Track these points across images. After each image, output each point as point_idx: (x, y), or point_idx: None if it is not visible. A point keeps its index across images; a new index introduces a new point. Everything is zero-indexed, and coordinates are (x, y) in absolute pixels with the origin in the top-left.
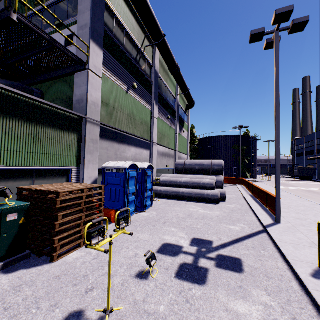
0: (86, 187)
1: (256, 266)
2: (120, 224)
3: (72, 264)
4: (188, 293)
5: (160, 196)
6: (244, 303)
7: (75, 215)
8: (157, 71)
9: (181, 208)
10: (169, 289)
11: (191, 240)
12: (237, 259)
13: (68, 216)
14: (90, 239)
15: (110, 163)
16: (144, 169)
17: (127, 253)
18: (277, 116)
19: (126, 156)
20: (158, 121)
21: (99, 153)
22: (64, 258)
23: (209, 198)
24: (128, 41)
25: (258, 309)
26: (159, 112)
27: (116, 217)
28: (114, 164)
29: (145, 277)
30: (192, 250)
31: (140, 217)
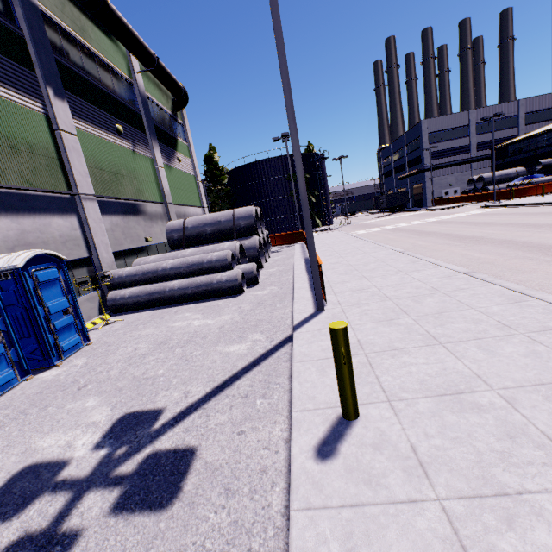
0: None
1: (219, 462)
2: None
3: None
4: None
5: (129, 309)
6: None
7: None
8: None
9: (157, 327)
10: None
11: (112, 425)
12: (187, 453)
13: None
14: None
15: None
16: (18, 270)
17: None
18: (286, 87)
19: None
20: (84, 142)
21: None
22: None
23: (222, 289)
24: None
25: None
26: (82, 117)
27: None
28: None
29: None
30: (87, 465)
31: (29, 388)
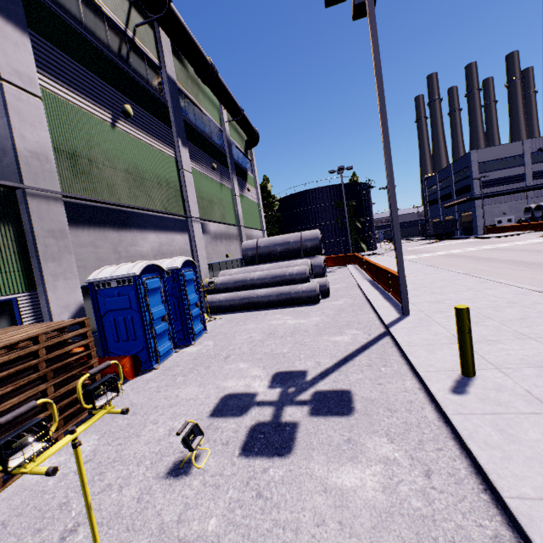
0: (42, 332)
1: (373, 397)
2: (99, 397)
3: (36, 488)
4: (261, 478)
5: (222, 310)
6: (354, 468)
7: (29, 390)
8: (173, 78)
9: (257, 323)
10: (227, 481)
11: (272, 377)
12: (344, 392)
13: (11, 398)
14: (0, 461)
15: (103, 272)
16: (177, 270)
17: (154, 433)
18: (386, 140)
19: (140, 251)
20: (194, 177)
21: (76, 255)
22: (21, 479)
23: (302, 297)
24: (92, 13)
25: (375, 472)
26: (194, 159)
27: (79, 390)
28: (110, 271)
29: (184, 472)
30: (272, 395)
31: (183, 356)
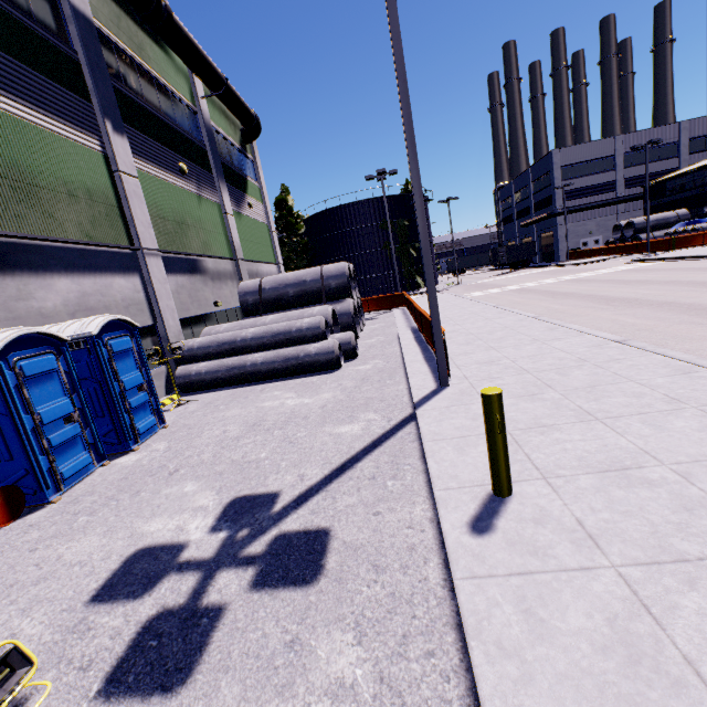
0: None
1: (359, 542)
2: None
3: None
4: None
5: (203, 387)
6: None
7: None
8: (85, 14)
9: (243, 407)
10: None
11: (223, 509)
12: (320, 533)
13: None
14: None
15: None
16: (92, 339)
17: None
18: (407, 120)
19: (40, 308)
20: (145, 185)
21: None
22: None
23: (316, 363)
24: None
25: None
26: (142, 155)
27: None
28: None
29: None
30: (208, 547)
31: (110, 474)
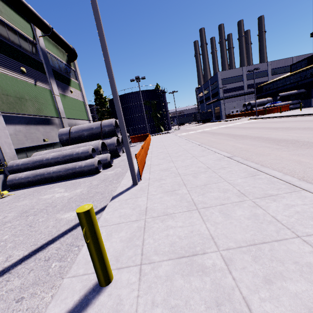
0: None
1: None
2: None
3: None
4: None
5: (23, 186)
6: None
7: None
8: None
9: (31, 199)
10: None
11: None
12: None
13: None
14: None
15: None
16: None
17: None
18: (100, 34)
19: None
20: None
21: None
22: None
23: (85, 171)
24: None
25: None
26: None
27: None
28: None
29: None
30: None
31: None
